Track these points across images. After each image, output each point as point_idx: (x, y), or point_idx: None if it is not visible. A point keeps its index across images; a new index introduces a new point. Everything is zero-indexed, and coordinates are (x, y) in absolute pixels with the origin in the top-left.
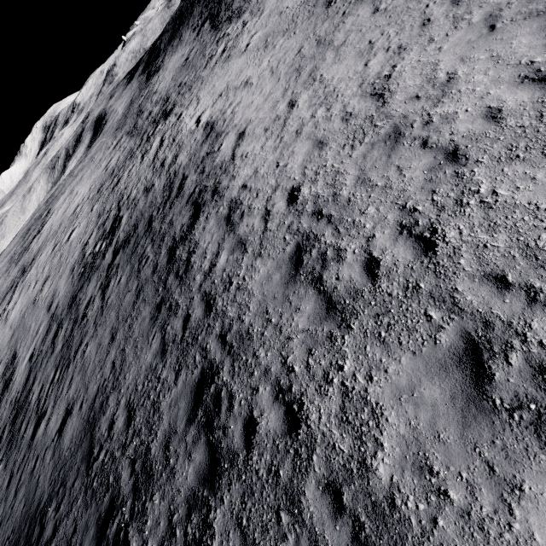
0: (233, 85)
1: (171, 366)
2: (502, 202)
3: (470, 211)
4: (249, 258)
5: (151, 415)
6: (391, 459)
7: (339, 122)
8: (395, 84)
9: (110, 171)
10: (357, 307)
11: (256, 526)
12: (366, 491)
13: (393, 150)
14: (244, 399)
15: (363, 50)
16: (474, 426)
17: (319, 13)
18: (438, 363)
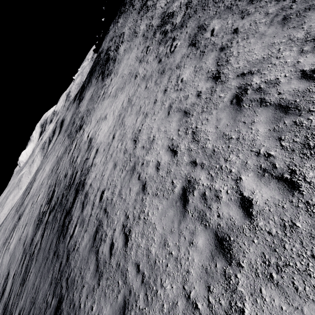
0: (102, 117)
1: (51, 294)
2: (148, 220)
3: (140, 222)
4: (83, 231)
5: None
6: None
7: (122, 154)
8: (140, 136)
9: (57, 159)
10: (103, 272)
11: None
12: None
13: (131, 177)
14: None
15: (137, 111)
16: None
17: (132, 81)
18: (115, 313)
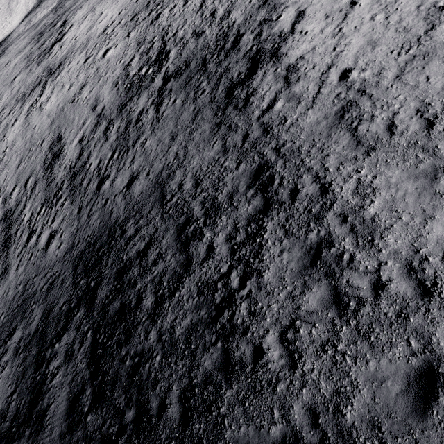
0: None
1: (233, 160)
2: None
3: None
4: (303, 108)
5: (216, 183)
6: (377, 207)
7: (393, 31)
8: None
9: (144, 3)
10: (376, 147)
11: (294, 228)
12: (361, 216)
13: (428, 64)
14: (291, 180)
15: None
16: (423, 198)
17: None
18: (414, 175)
